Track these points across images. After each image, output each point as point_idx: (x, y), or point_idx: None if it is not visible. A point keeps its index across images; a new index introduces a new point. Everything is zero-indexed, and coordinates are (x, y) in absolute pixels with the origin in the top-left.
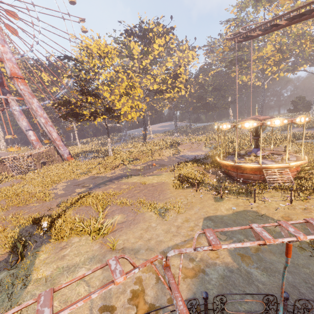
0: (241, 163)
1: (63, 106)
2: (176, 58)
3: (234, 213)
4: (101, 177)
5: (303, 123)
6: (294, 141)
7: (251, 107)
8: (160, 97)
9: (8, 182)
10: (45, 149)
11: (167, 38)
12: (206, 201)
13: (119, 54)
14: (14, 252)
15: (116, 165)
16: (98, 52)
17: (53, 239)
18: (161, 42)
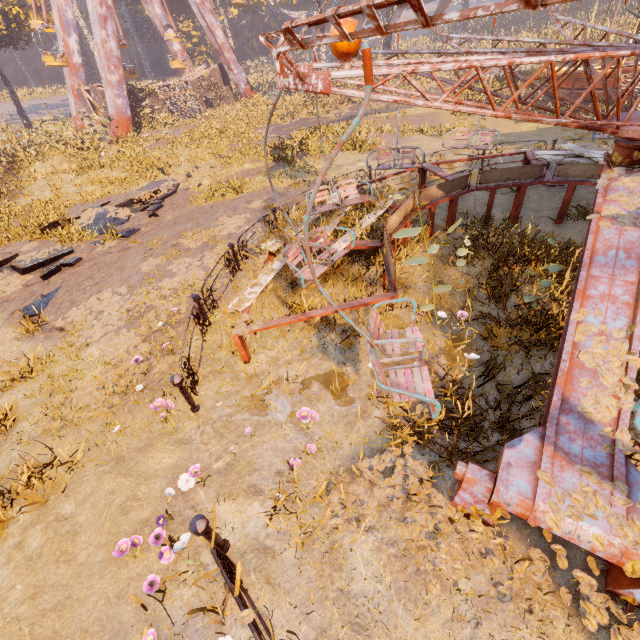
0: None
1: None
2: None
3: (538, 129)
4: (320, 119)
5: None
6: None
7: None
8: None
9: (181, 128)
10: (206, 71)
11: None
12: (502, 124)
13: None
14: (280, 162)
15: (341, 98)
16: None
17: (313, 154)
18: None
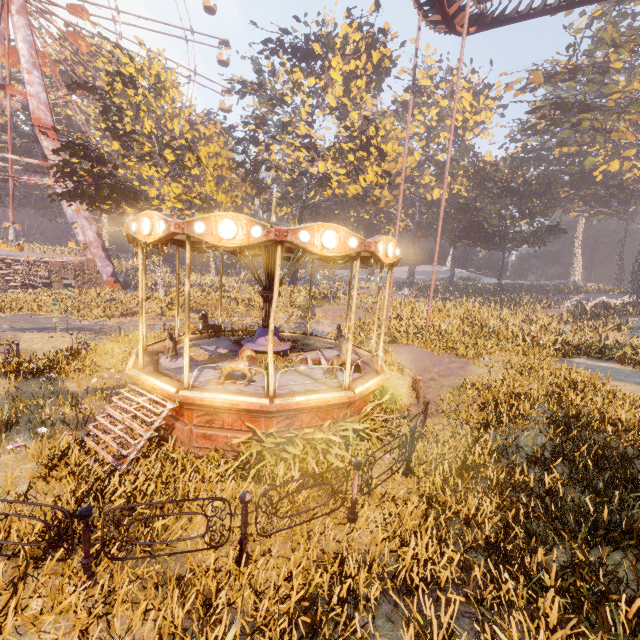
0: (160, 354)
1: (60, 178)
2: (432, 111)
3: None
4: (61, 322)
5: (241, 245)
6: (571, 358)
7: (440, 223)
8: (341, 195)
9: None
10: (78, 258)
11: (374, 57)
12: None
13: (261, 95)
14: None
15: (123, 308)
16: (125, 73)
17: None
18: (355, 66)
